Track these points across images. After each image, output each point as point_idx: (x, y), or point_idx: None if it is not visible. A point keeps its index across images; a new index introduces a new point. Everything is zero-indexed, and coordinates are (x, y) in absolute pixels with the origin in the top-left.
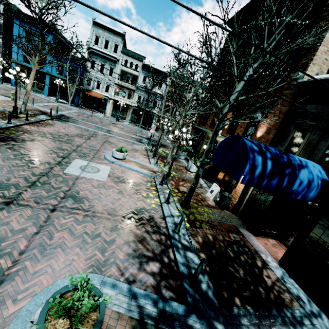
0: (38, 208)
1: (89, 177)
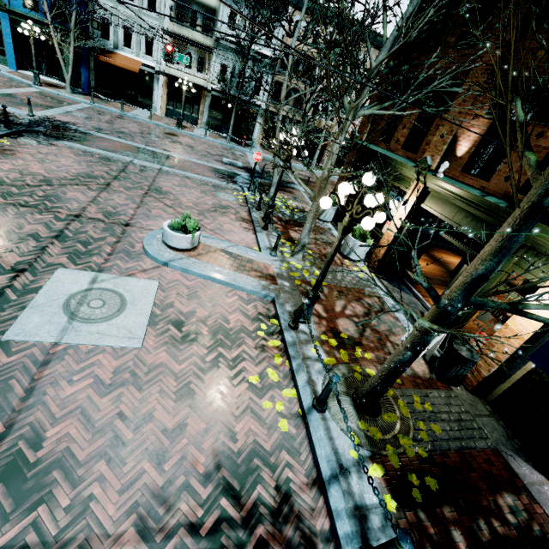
0: None
1: (90, 344)
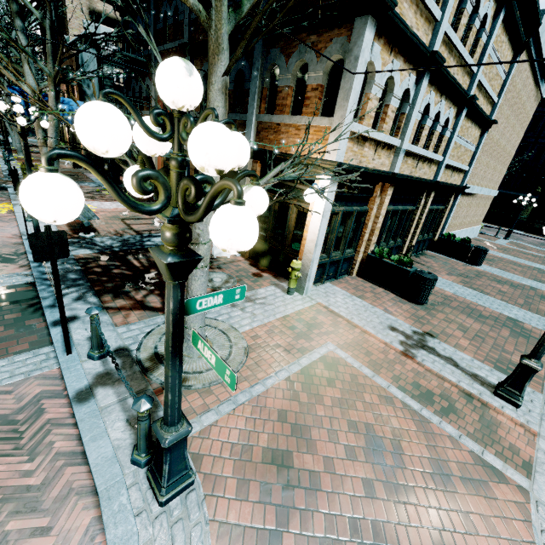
0: None
1: None
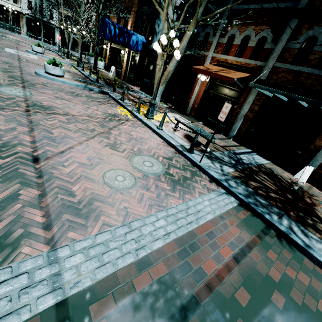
0: (10, 58)
1: (26, 56)
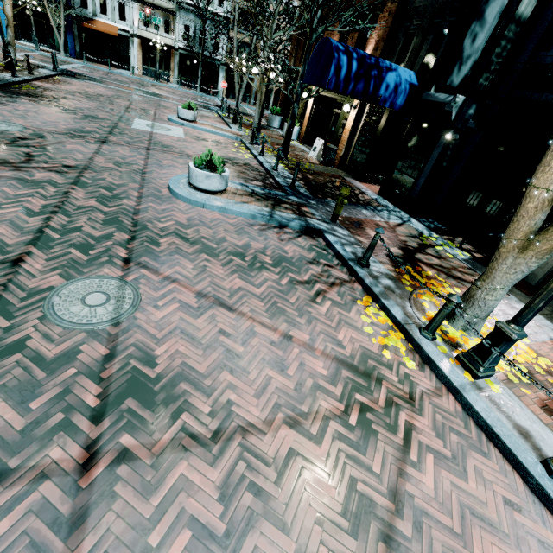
0: (133, 147)
1: (164, 134)
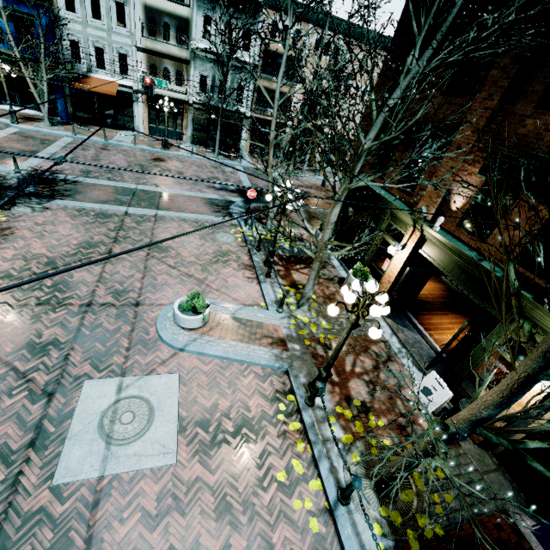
0: None
1: (130, 470)
